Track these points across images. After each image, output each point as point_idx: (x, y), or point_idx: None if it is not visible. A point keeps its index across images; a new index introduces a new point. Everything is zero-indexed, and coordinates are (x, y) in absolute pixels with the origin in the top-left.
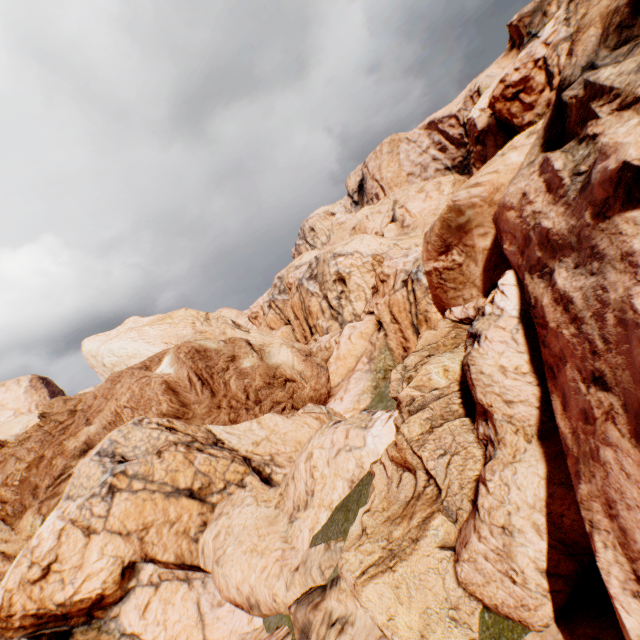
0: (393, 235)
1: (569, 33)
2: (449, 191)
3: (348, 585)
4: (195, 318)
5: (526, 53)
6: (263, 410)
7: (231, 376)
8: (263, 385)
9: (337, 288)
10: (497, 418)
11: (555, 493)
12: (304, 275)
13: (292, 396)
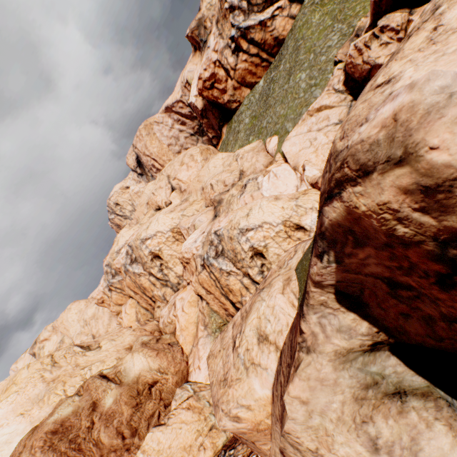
0: (178, 200)
1: (226, 43)
2: (201, 159)
3: None
4: (41, 370)
5: (206, 58)
6: (142, 435)
7: (99, 430)
8: (132, 411)
9: (156, 264)
10: None
11: None
12: (126, 262)
13: (161, 397)
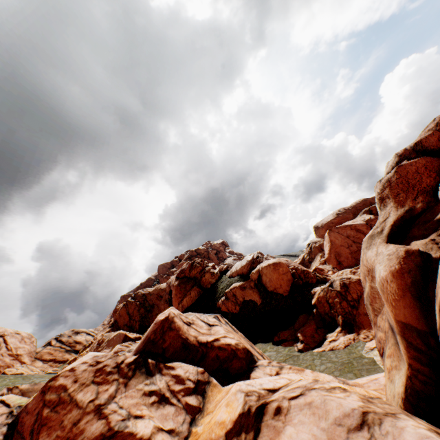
0: None
1: None
2: None
3: None
4: None
5: None
6: None
7: None
8: None
9: None
10: None
11: None
12: None
13: None
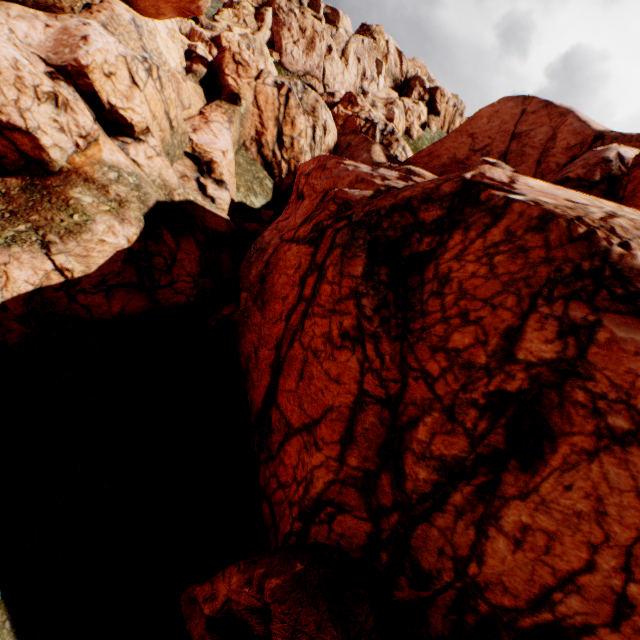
0: None
1: None
2: None
3: (222, 26)
4: None
5: None
6: None
7: None
8: None
9: None
10: (266, 24)
11: (271, 36)
12: None
13: None
